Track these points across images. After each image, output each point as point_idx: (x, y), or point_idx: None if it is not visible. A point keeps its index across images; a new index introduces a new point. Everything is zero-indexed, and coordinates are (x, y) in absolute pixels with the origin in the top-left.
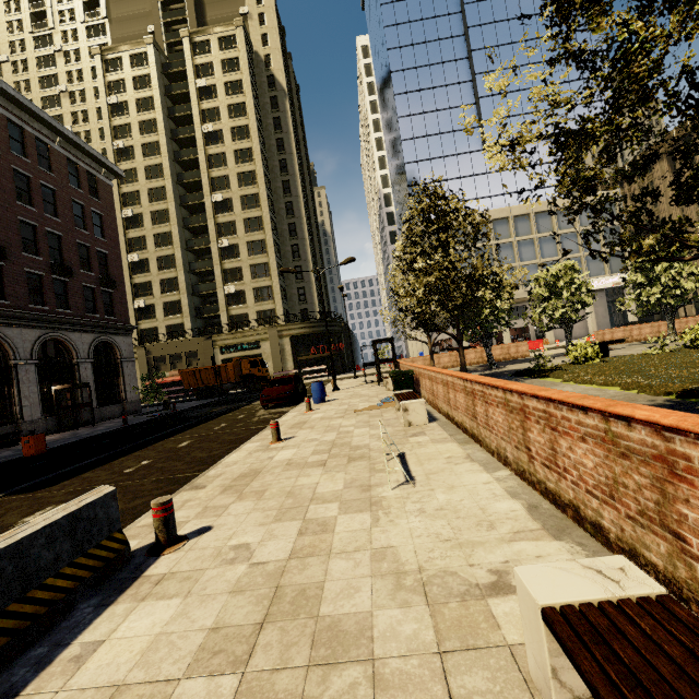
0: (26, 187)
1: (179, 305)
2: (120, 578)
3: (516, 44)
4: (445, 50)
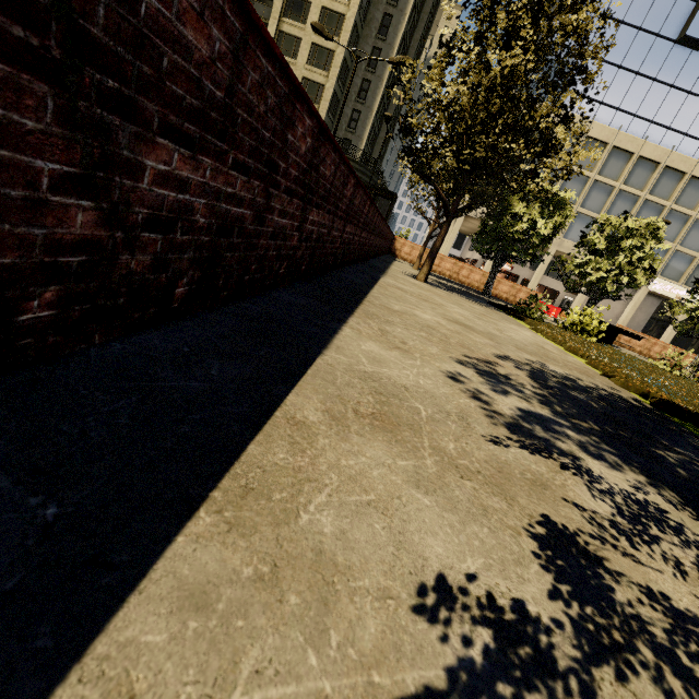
0: None
1: None
2: None
3: None
4: None
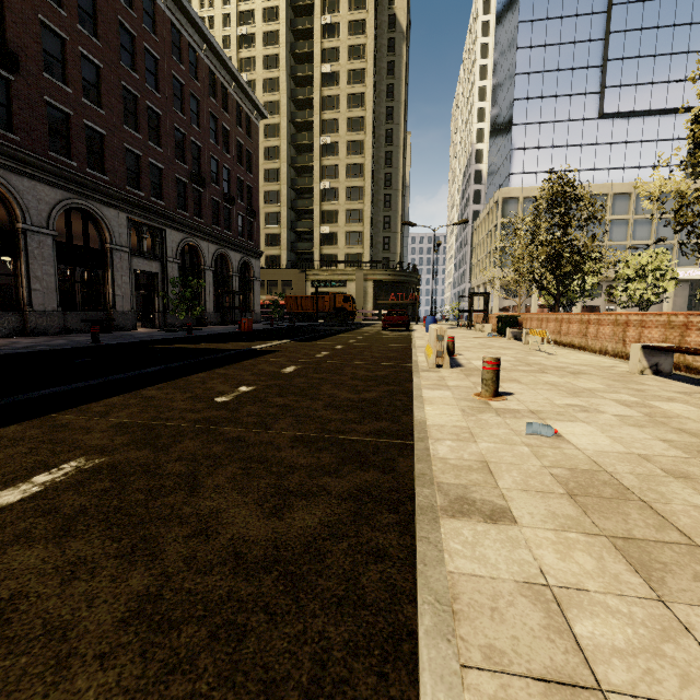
0: (214, 127)
1: (279, 238)
2: None
3: None
4: (582, 1)
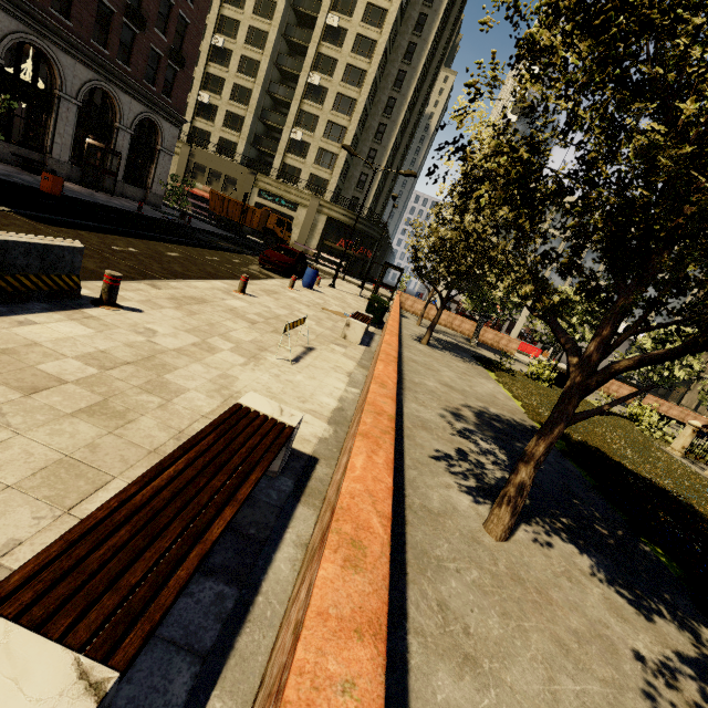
0: None
1: (241, 122)
2: (66, 303)
3: None
4: None
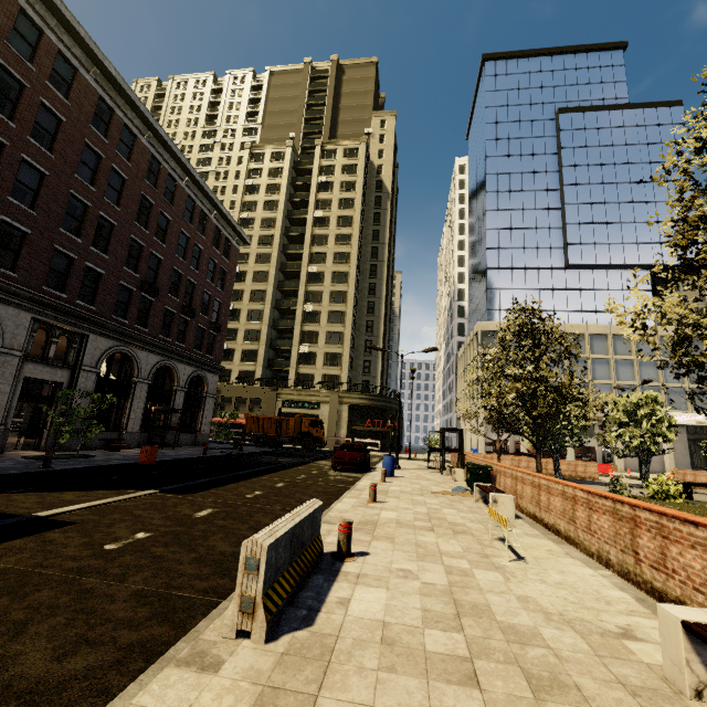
0: (184, 244)
1: (256, 354)
2: (325, 568)
3: (607, 184)
4: (538, 181)
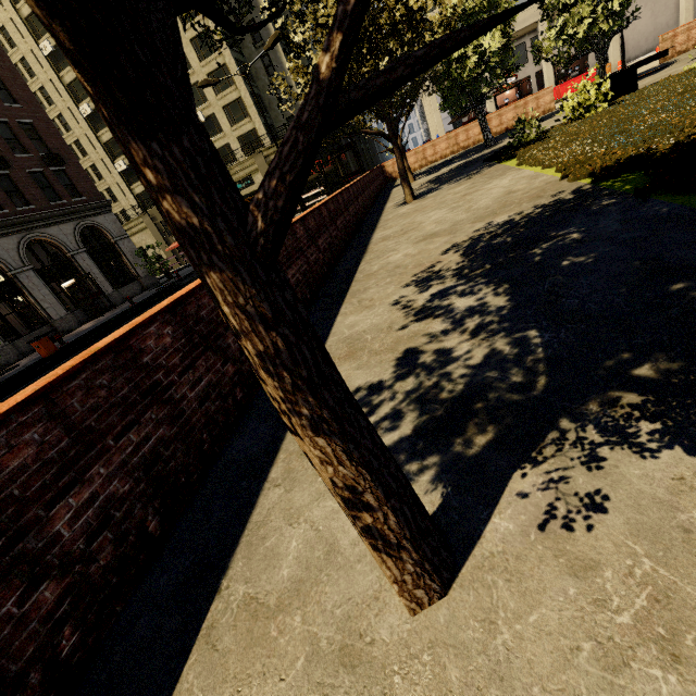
0: None
1: None
2: None
3: None
4: None
